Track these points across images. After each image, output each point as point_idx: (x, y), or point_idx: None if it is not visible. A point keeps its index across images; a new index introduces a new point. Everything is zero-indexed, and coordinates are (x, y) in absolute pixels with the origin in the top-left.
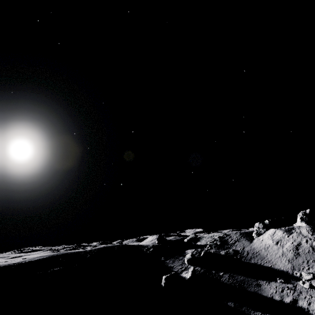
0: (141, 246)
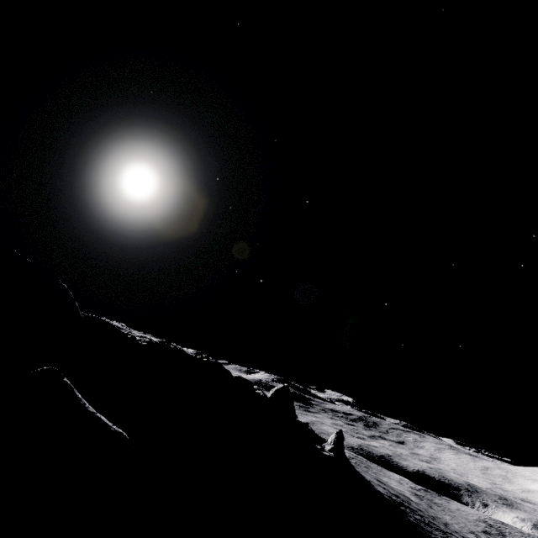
0: None
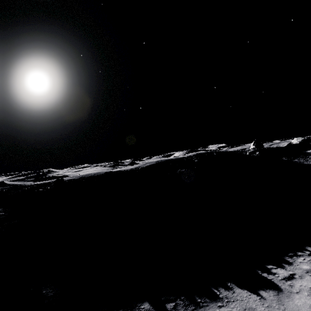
0: (236, 151)
